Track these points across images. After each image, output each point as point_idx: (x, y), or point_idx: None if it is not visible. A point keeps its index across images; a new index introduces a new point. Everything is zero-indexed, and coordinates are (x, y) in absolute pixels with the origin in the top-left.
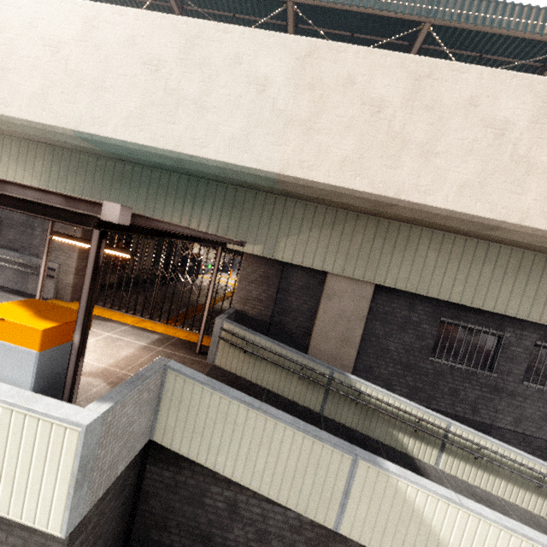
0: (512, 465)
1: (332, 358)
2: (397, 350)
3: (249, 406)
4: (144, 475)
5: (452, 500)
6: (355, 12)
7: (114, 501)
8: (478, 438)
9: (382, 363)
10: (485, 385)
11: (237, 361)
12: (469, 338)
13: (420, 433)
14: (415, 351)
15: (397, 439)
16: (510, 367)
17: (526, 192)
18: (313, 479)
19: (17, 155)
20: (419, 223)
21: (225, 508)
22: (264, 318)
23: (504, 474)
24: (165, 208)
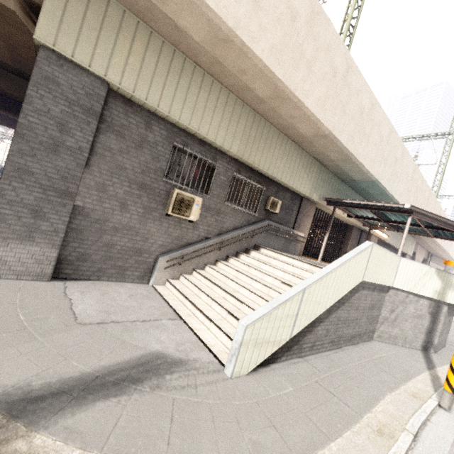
0: None
1: None
2: None
3: None
4: None
5: None
6: None
7: None
8: None
9: None
10: None
11: None
12: None
13: None
14: None
15: None
16: None
17: None
18: None
19: (306, 165)
20: None
21: None
22: None
23: None
24: None
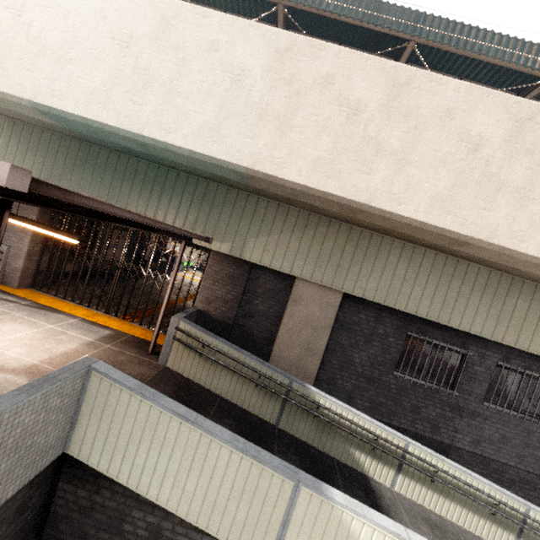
0: (468, 489)
1: (294, 367)
2: (361, 363)
3: (183, 419)
4: (54, 494)
5: (400, 536)
6: (344, 23)
7: (5, 527)
8: (435, 459)
9: (345, 375)
10: (447, 403)
11: (191, 365)
12: (434, 355)
13: (378, 452)
14: (380, 365)
15: (354, 457)
16: (472, 386)
17: (496, 210)
18: (248, 506)
19: None
20: (390, 233)
21: (146, 537)
22: (227, 320)
23: (460, 499)
24: (130, 195)
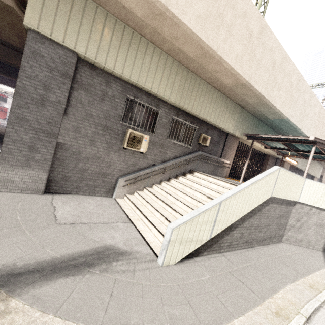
0: None
1: None
2: None
3: None
4: None
5: None
6: None
7: None
8: None
9: None
10: None
11: None
12: None
13: None
14: None
15: None
16: None
17: None
18: None
19: (230, 109)
20: None
21: None
22: None
23: None
24: None
